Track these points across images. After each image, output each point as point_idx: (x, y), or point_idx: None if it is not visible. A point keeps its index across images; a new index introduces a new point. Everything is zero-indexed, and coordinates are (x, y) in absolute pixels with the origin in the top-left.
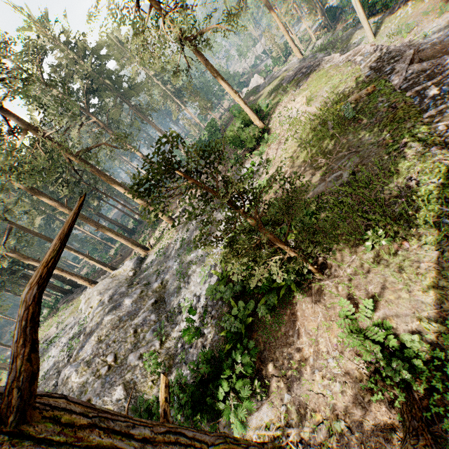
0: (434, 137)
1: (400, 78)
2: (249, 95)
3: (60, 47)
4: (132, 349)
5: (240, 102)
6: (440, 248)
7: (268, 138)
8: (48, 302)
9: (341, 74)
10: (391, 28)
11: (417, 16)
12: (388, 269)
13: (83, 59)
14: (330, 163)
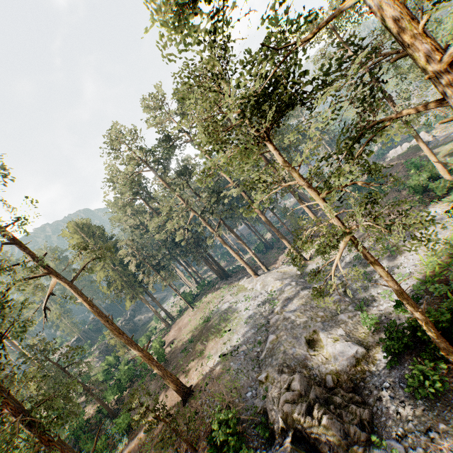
0: None
1: None
2: (414, 149)
3: None
4: (336, 313)
5: (434, 159)
6: None
7: None
8: (205, 282)
9: None
10: None
11: None
12: None
13: None
14: None
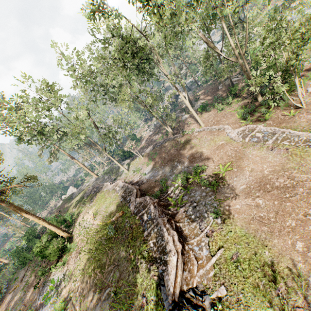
0: (149, 254)
1: (133, 206)
2: (65, 201)
3: None
4: None
5: (45, 223)
6: None
7: (70, 247)
8: None
9: (110, 197)
10: (133, 167)
11: (141, 164)
12: None
13: None
14: (103, 278)
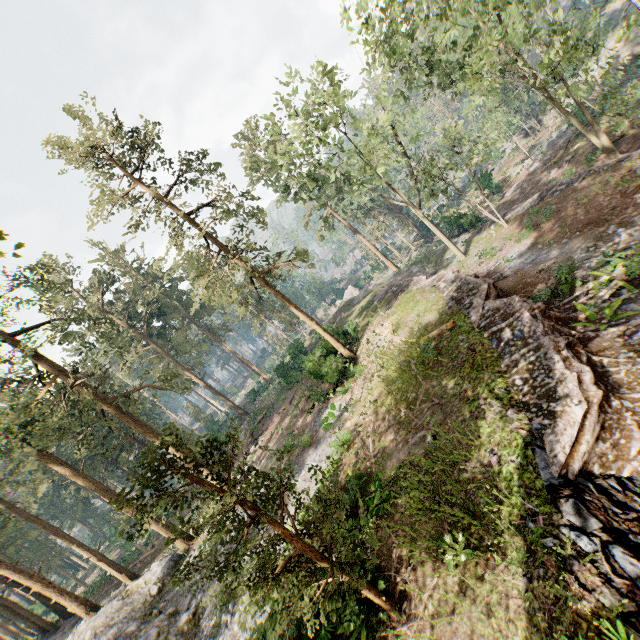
0: (512, 395)
1: (478, 314)
2: (342, 308)
3: (131, 273)
4: None
5: (319, 329)
6: (528, 572)
7: (354, 370)
8: None
9: (426, 301)
10: (480, 248)
11: (500, 239)
12: (475, 606)
13: (153, 282)
14: (412, 416)
